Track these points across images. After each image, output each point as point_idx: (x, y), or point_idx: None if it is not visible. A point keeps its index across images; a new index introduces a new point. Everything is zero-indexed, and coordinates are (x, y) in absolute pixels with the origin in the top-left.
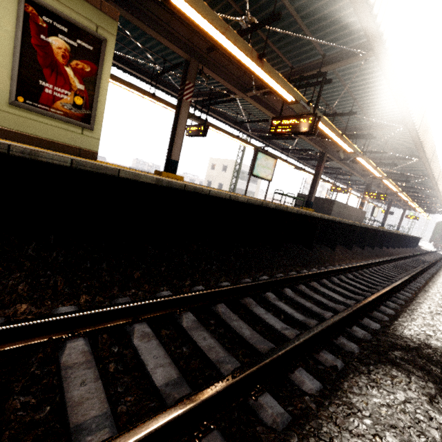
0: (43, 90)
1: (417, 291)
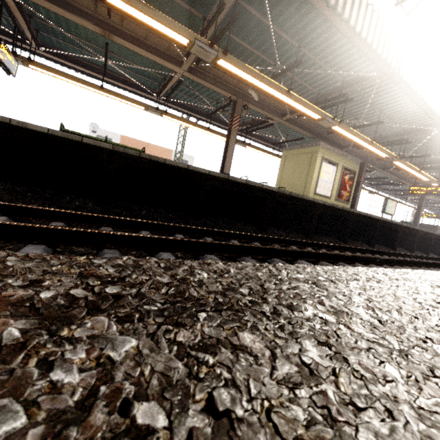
0: (341, 194)
1: None
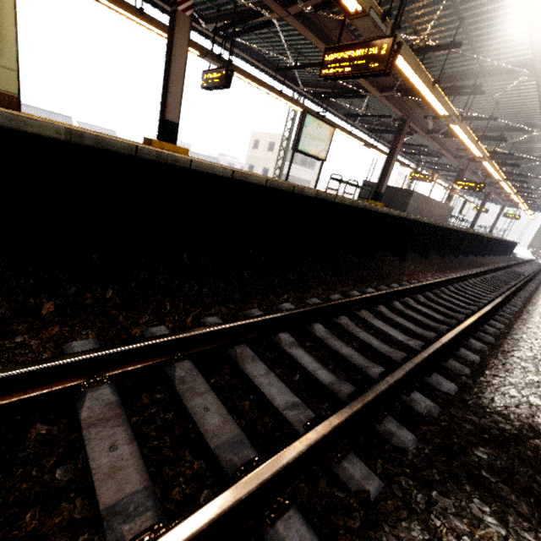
0: None
1: (512, 320)
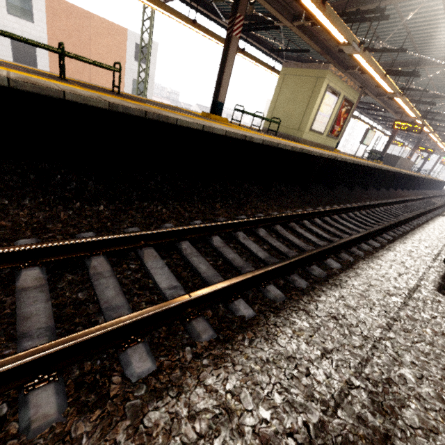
0: (334, 129)
1: None
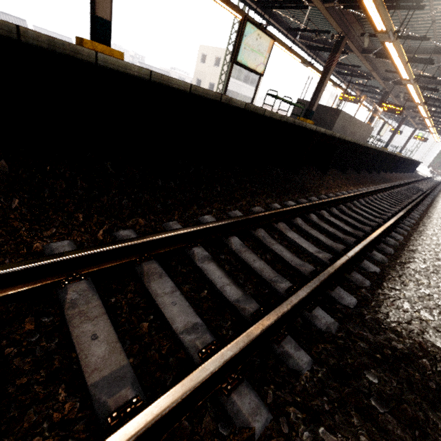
0: None
1: (410, 232)
